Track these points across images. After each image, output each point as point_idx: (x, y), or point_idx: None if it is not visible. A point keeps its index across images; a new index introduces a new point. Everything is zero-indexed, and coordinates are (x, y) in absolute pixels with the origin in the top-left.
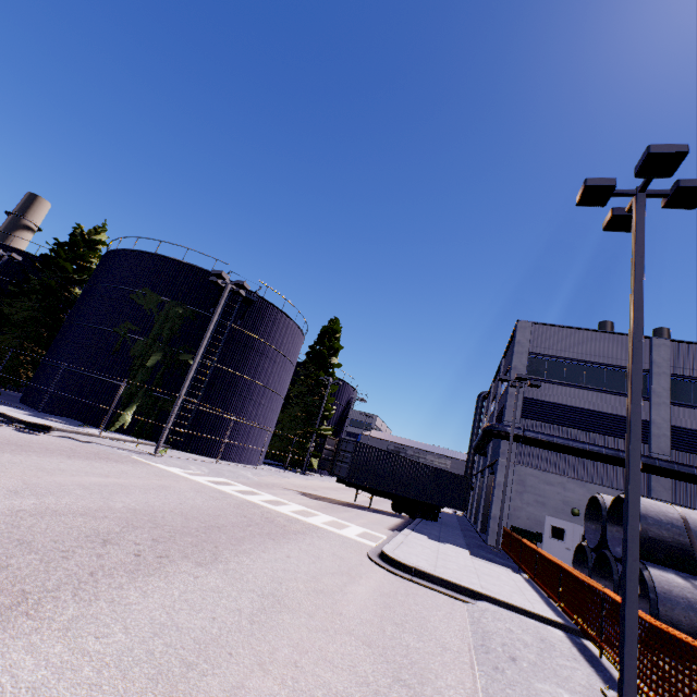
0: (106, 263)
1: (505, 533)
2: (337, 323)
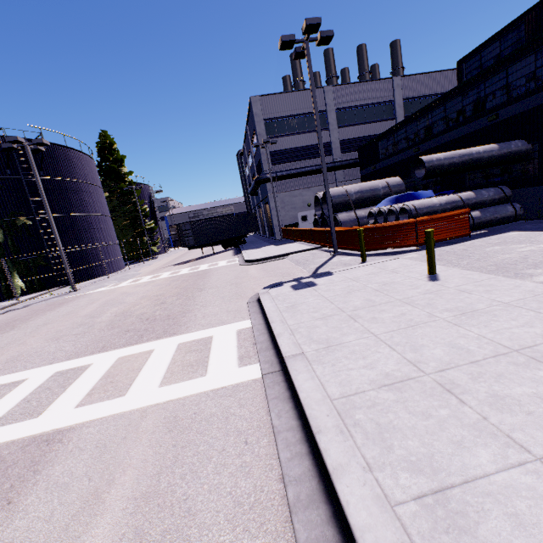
0: None
1: (283, 230)
2: (107, 136)
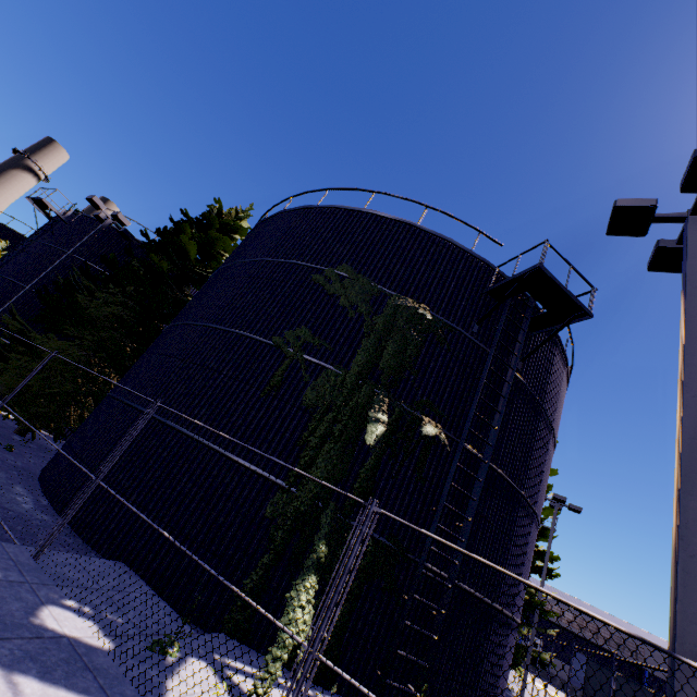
0: (261, 230)
1: None
2: None
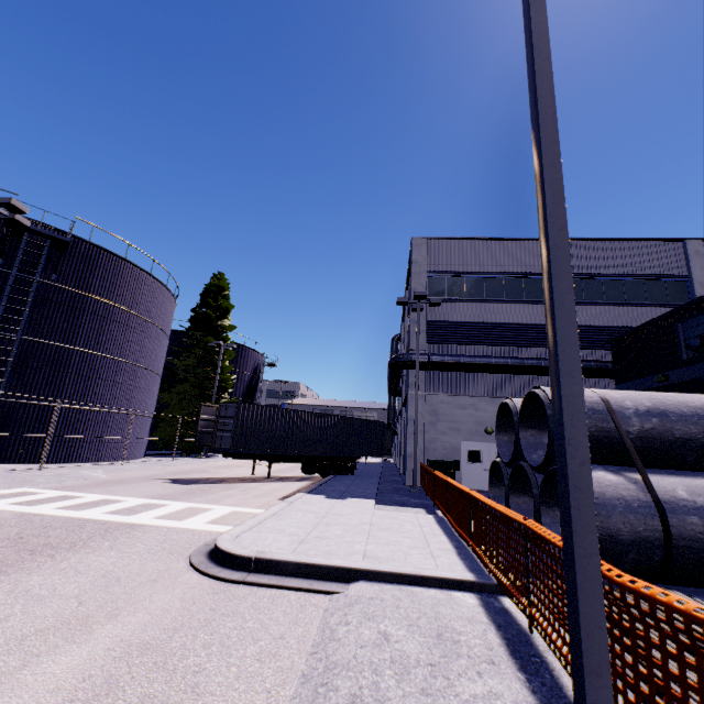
0: None
1: (422, 469)
2: (222, 280)
